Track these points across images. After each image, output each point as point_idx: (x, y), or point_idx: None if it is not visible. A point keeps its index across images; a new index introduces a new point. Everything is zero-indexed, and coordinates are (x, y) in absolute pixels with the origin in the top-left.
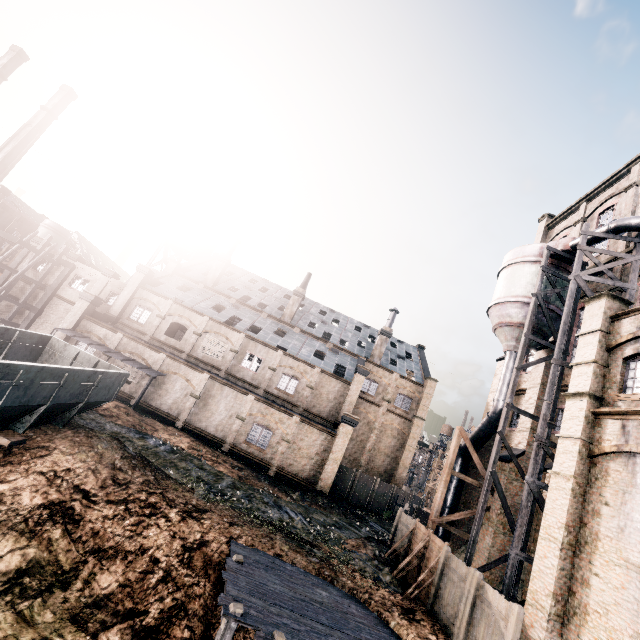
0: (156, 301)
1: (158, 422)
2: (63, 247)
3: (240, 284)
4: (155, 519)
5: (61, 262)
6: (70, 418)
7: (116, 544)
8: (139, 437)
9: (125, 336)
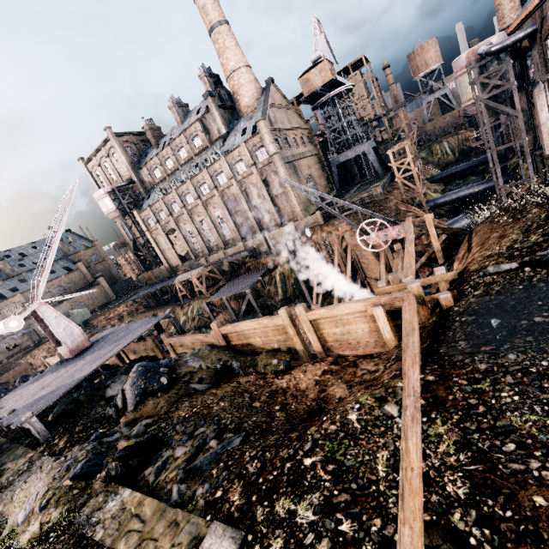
0: None
1: None
2: None
3: None
4: (117, 310)
5: None
6: None
7: (120, 313)
8: None
9: None
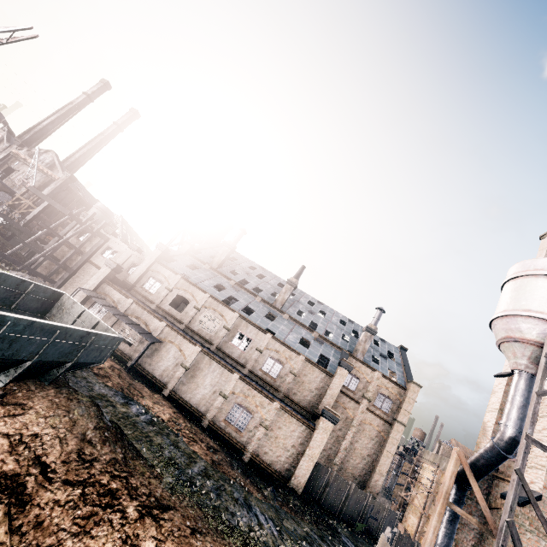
0: (167, 275)
1: (146, 388)
2: (102, 222)
3: (241, 269)
4: (110, 513)
5: (99, 234)
6: (57, 376)
7: (58, 542)
8: (123, 402)
9: (135, 302)
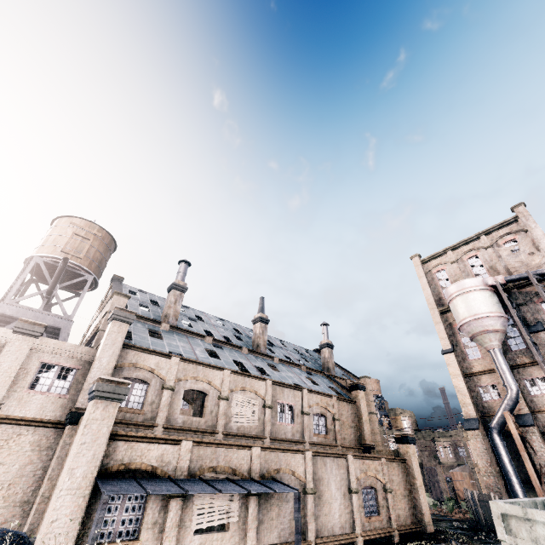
0: (153, 364)
1: None
2: None
3: (182, 315)
4: None
5: None
6: None
7: None
8: None
9: (193, 443)
